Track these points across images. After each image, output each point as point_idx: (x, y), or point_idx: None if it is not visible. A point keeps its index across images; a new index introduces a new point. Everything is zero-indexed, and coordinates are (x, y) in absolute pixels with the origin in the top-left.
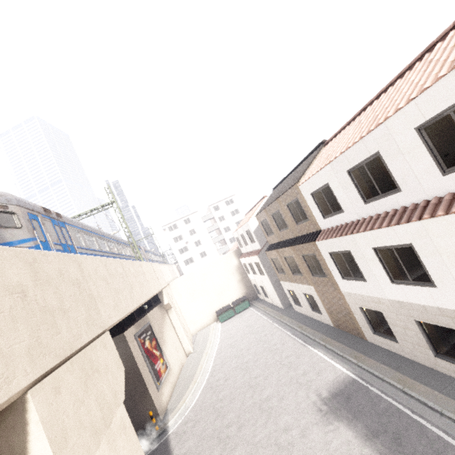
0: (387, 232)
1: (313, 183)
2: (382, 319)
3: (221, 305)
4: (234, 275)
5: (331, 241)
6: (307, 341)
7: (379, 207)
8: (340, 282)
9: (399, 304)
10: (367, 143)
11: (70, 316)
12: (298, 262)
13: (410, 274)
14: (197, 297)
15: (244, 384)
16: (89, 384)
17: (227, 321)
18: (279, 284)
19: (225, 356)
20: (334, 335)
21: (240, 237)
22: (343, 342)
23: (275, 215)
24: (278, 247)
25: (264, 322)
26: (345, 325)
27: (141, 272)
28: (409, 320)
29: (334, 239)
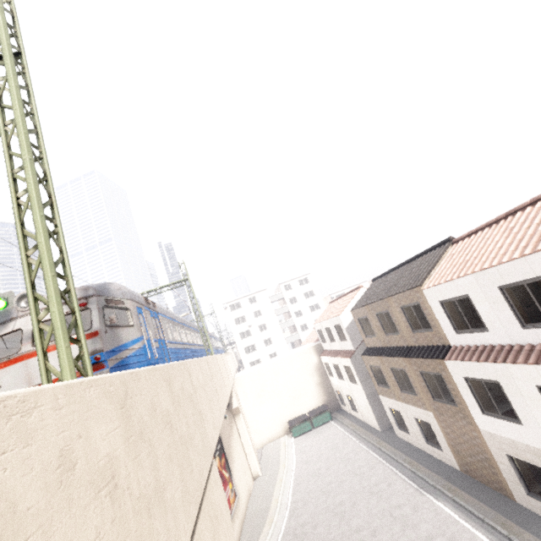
0: None
1: (444, 291)
2: None
3: (294, 413)
4: (313, 376)
5: (470, 364)
6: (424, 487)
7: None
8: (478, 417)
9: None
10: (532, 262)
11: (194, 445)
12: (413, 379)
13: None
14: (266, 400)
15: (343, 539)
16: (216, 538)
17: (302, 436)
18: (375, 397)
19: (308, 489)
20: (463, 485)
21: (325, 330)
22: (480, 497)
23: (381, 315)
24: (382, 353)
25: (355, 446)
26: (479, 474)
27: (218, 370)
28: None
29: (475, 363)
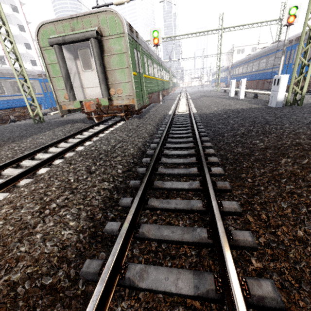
0: None
1: None
2: None
3: None
4: None
5: None
6: None
7: None
8: None
9: None
10: None
11: None
12: None
13: None
14: None
15: None
16: None
17: None
18: None
19: None
20: None
21: None
22: None
23: None
24: None
25: None
26: None
27: None
28: None
29: None
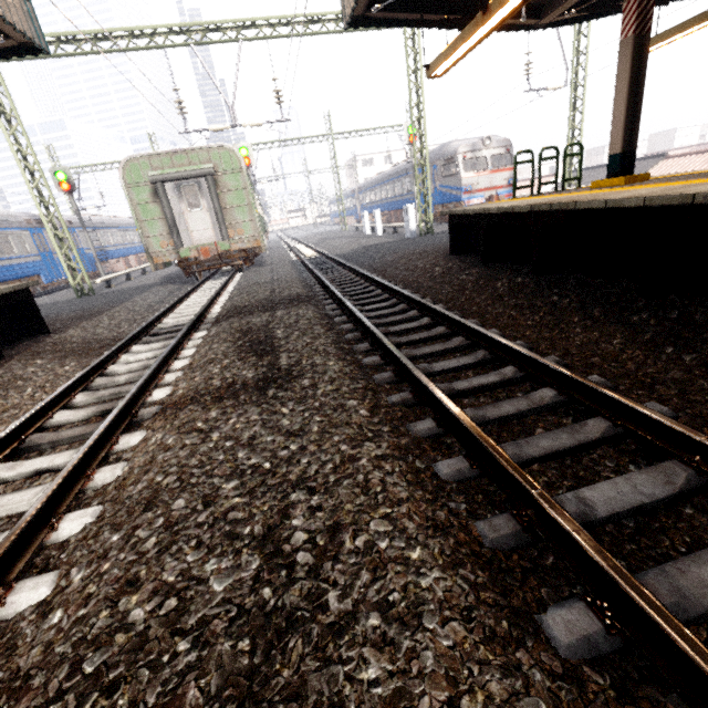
0: None
1: None
2: None
3: None
4: None
5: None
6: None
7: None
8: None
9: None
10: None
11: None
12: None
13: None
14: None
15: None
16: None
17: None
18: None
19: None
20: None
21: None
22: None
23: None
24: None
25: None
26: None
27: None
28: None
29: None
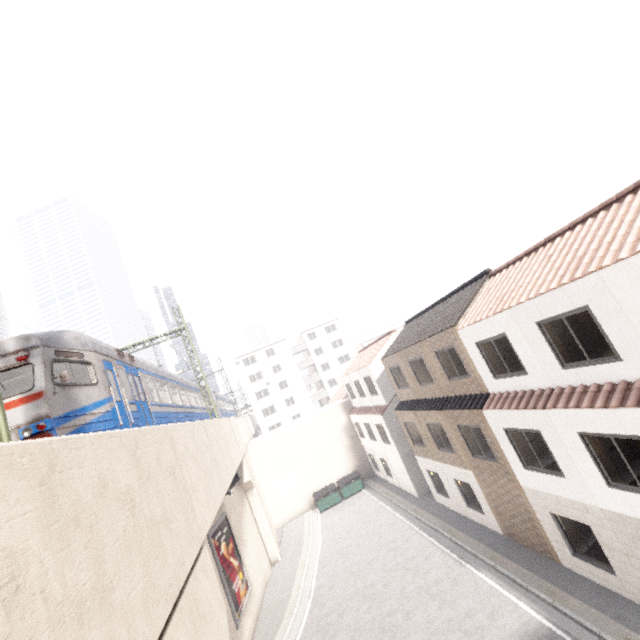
0: (604, 414)
1: (480, 330)
2: (588, 535)
3: (320, 484)
4: (342, 439)
5: (509, 413)
6: (464, 557)
7: (585, 377)
8: (519, 472)
9: (620, 518)
10: (570, 292)
11: (172, 529)
12: (450, 434)
13: (639, 477)
14: (287, 470)
15: (373, 625)
16: None
17: (329, 510)
18: (411, 458)
19: (335, 571)
20: (507, 551)
21: (353, 384)
22: (524, 563)
23: (414, 363)
24: (417, 407)
25: (389, 517)
26: (523, 536)
27: (222, 436)
28: (636, 545)
29: (514, 412)
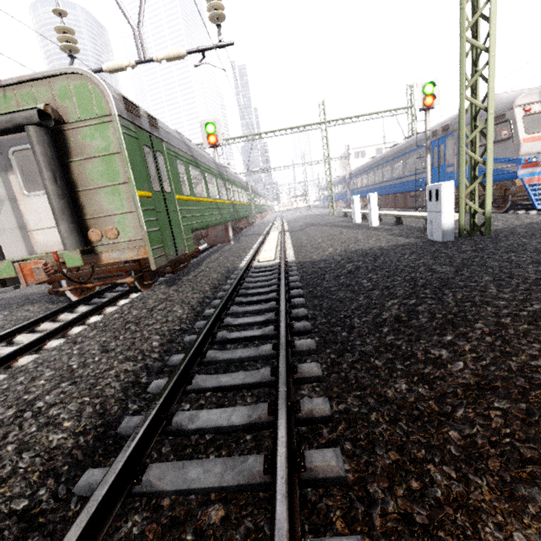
0: None
1: None
2: None
3: None
4: None
5: None
6: None
7: None
8: None
9: None
10: None
11: None
12: None
13: None
14: None
15: None
16: None
17: None
18: None
19: None
20: None
21: None
22: None
23: None
24: None
25: None
26: None
27: None
28: None
29: None
